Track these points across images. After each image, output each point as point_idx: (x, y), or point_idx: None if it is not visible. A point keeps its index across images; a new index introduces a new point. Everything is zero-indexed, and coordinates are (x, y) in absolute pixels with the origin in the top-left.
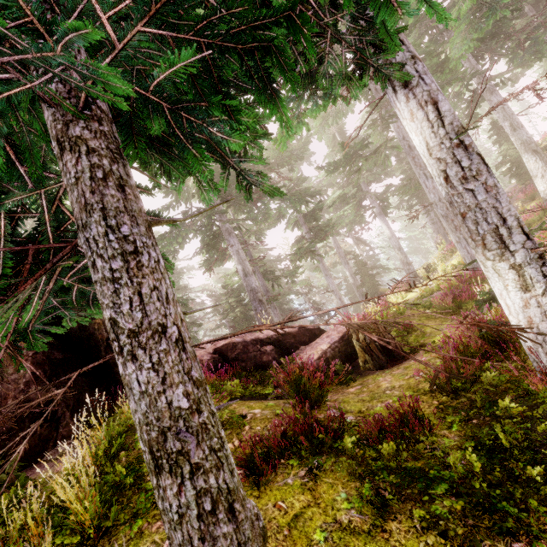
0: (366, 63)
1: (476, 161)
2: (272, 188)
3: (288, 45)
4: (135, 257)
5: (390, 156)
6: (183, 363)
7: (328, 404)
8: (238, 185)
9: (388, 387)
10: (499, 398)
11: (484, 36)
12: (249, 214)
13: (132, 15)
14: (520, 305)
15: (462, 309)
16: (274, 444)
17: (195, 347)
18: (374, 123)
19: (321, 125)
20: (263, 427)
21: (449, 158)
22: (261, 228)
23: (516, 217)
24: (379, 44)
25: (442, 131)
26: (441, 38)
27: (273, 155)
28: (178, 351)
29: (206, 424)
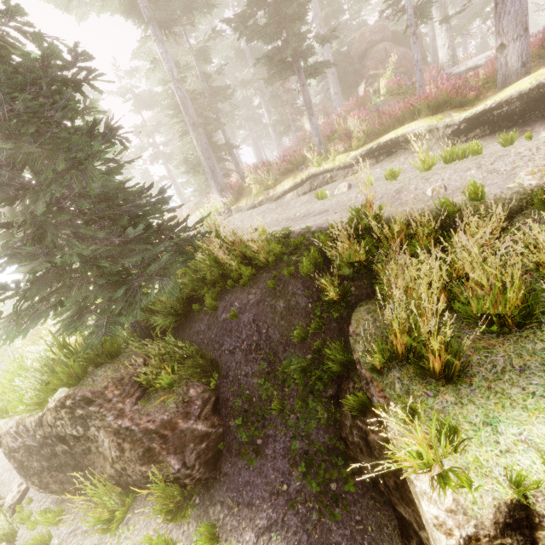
0: None
1: None
2: None
3: None
4: None
5: None
6: None
7: None
8: None
9: None
10: None
11: None
12: None
13: None
14: None
15: None
16: None
17: None
18: None
19: None
20: None
21: None
22: None
23: None
24: None
25: None
26: None
27: None
28: None
29: None
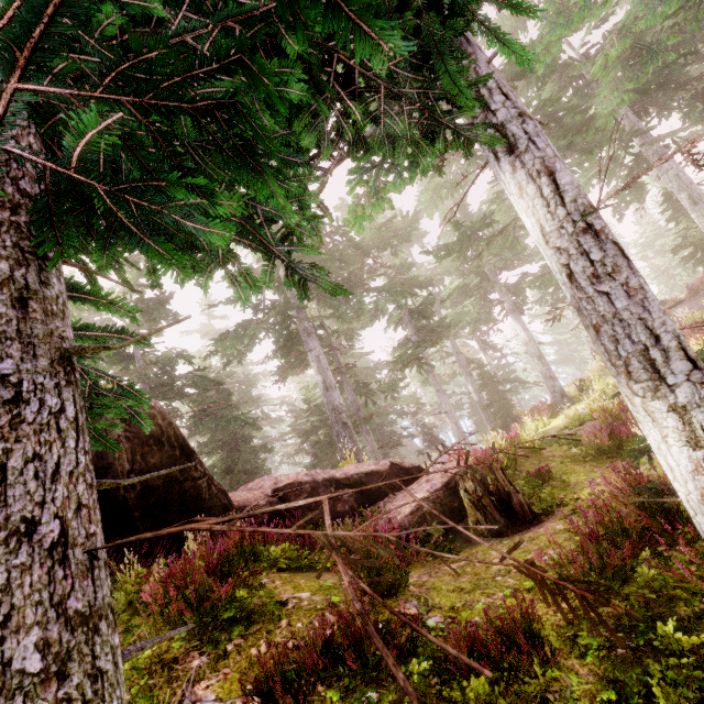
0: (438, 124)
1: (612, 253)
2: (332, 284)
3: (324, 104)
4: (12, 409)
5: (525, 237)
6: (54, 586)
7: (410, 591)
8: (288, 281)
9: (501, 570)
10: (663, 614)
11: (647, 86)
12: (337, 309)
13: (87, 72)
14: (689, 468)
15: (624, 451)
16: (310, 660)
17: (88, 554)
18: (499, 196)
19: (432, 199)
20: (306, 624)
21: (572, 248)
22: (352, 327)
23: (675, 334)
24: (451, 99)
25: (561, 211)
26: (590, 90)
27: (371, 236)
28: (49, 565)
29: (71, 700)
